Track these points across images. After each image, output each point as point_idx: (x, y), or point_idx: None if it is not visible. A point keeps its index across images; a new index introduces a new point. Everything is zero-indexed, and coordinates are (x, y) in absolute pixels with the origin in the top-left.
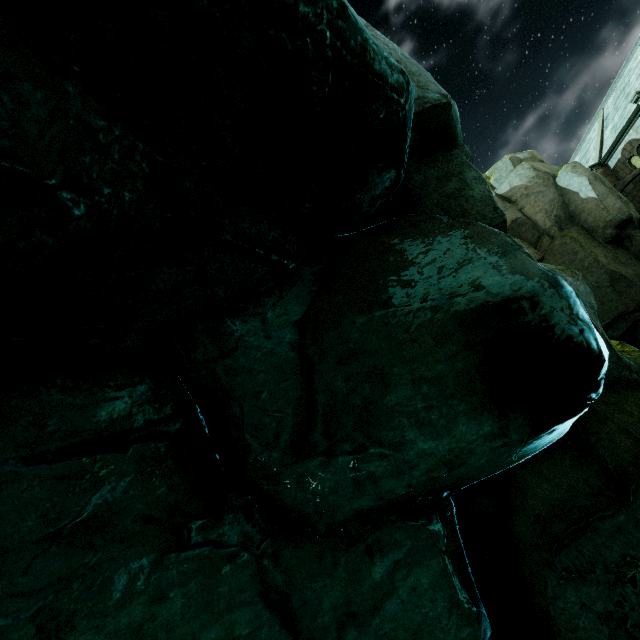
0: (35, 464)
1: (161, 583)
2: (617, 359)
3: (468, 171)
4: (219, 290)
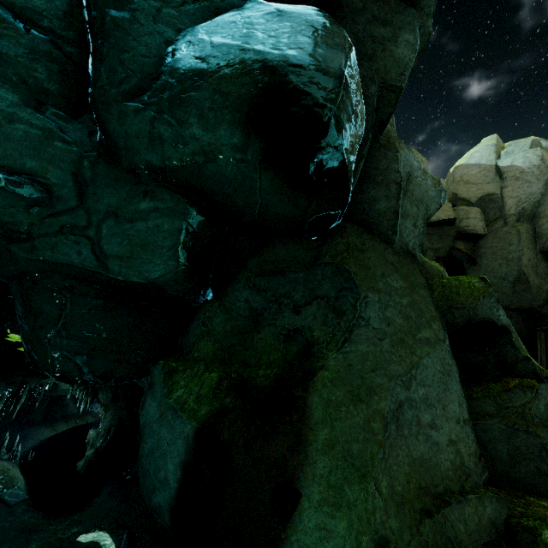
0: None
1: (14, 116)
2: (394, 224)
3: (408, 33)
4: None
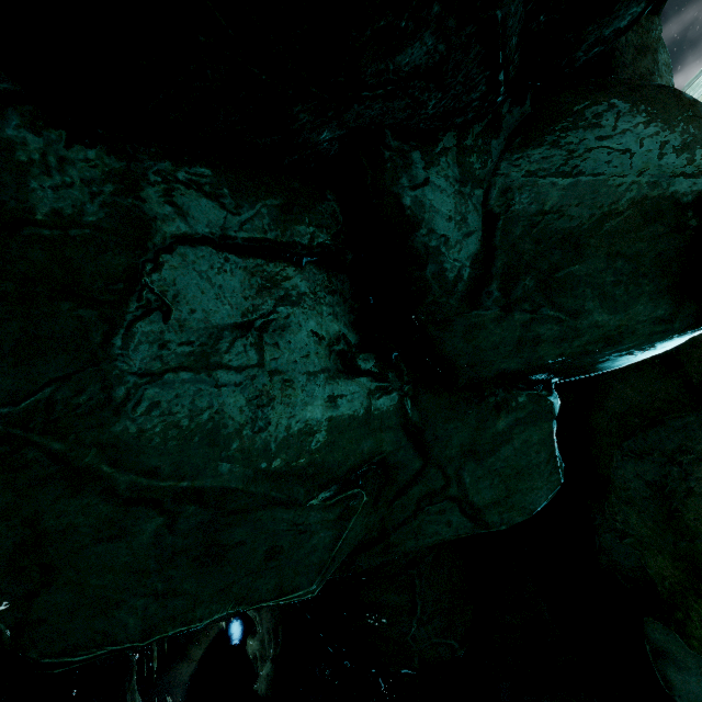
0: (226, 249)
1: (333, 394)
2: None
3: (662, 52)
4: (432, 100)
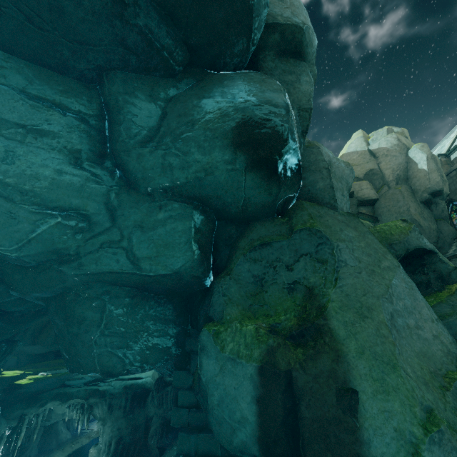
0: (23, 95)
1: (62, 170)
2: (333, 195)
3: (305, 76)
4: (133, 59)
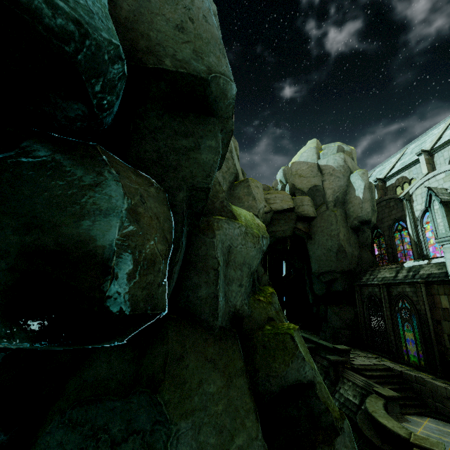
0: None
1: None
2: (215, 308)
3: (210, 139)
4: None
